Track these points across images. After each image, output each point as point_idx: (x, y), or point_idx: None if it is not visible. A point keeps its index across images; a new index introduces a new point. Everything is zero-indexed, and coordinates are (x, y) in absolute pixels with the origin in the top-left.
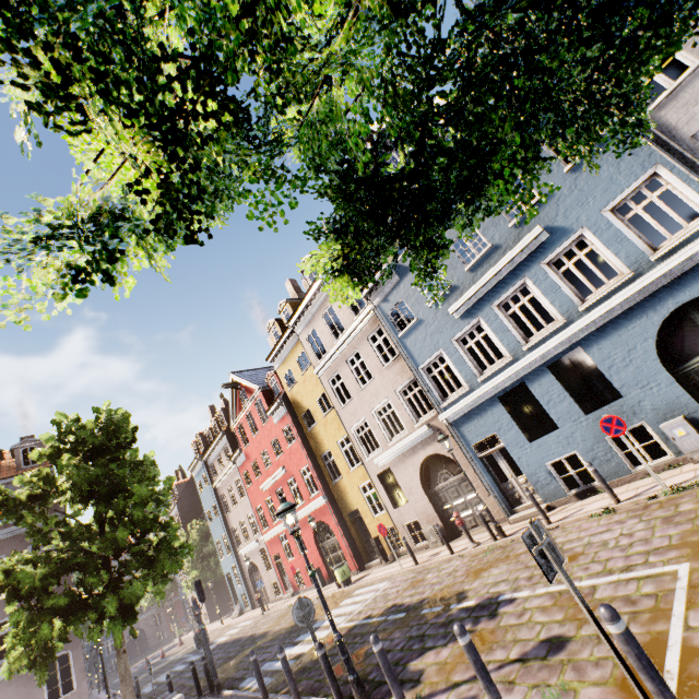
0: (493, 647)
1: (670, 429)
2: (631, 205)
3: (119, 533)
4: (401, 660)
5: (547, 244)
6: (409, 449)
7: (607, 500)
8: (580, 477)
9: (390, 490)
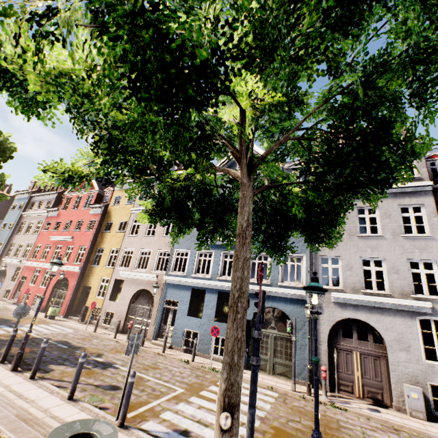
0: (92, 377)
1: None
2: (289, 260)
3: None
4: (48, 362)
5: None
6: (140, 279)
7: (191, 358)
8: None
9: (115, 290)
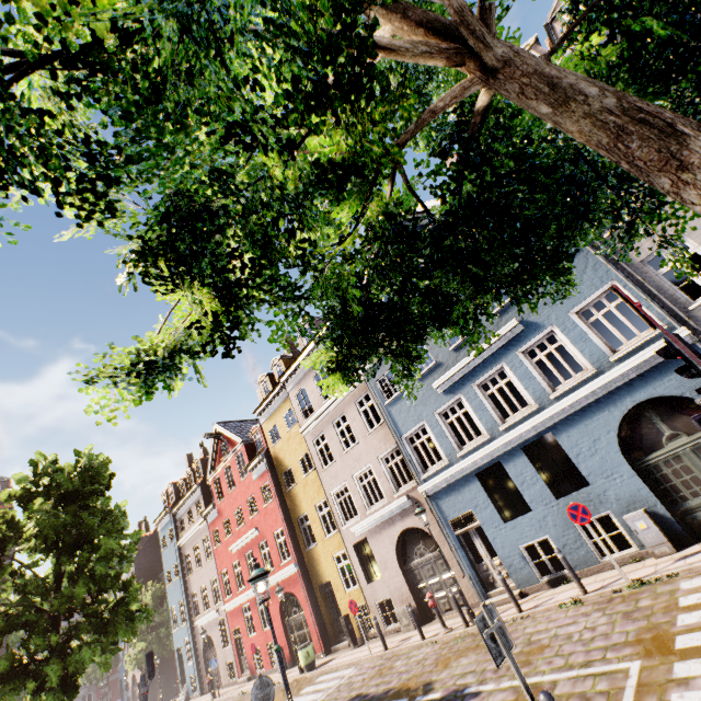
0: None
1: (632, 521)
2: (593, 311)
3: (77, 589)
4: None
5: (522, 335)
6: (387, 519)
7: (576, 590)
8: (554, 563)
9: (365, 563)
